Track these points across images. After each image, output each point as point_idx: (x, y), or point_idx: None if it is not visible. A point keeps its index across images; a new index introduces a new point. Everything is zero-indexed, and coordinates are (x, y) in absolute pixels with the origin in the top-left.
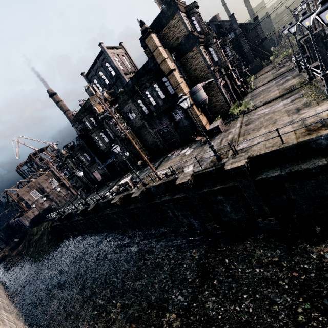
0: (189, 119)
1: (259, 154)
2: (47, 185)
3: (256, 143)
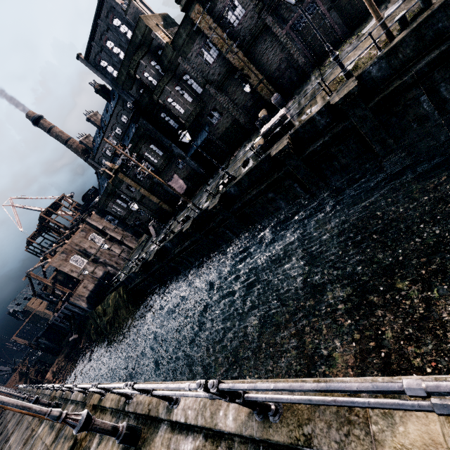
0: None
1: None
2: (89, 245)
3: None
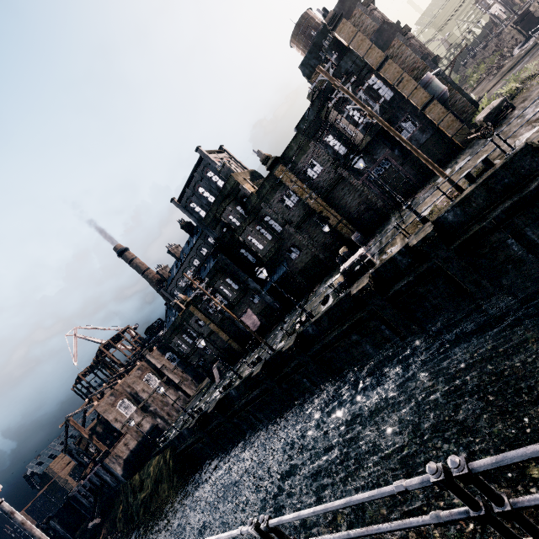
0: (429, 129)
1: None
2: (142, 387)
3: None
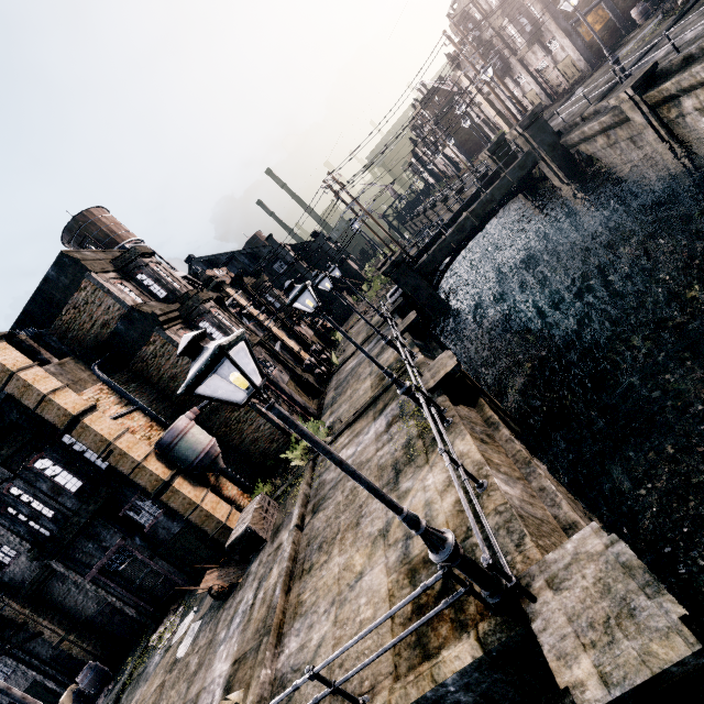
0: (181, 515)
1: None
2: None
3: None
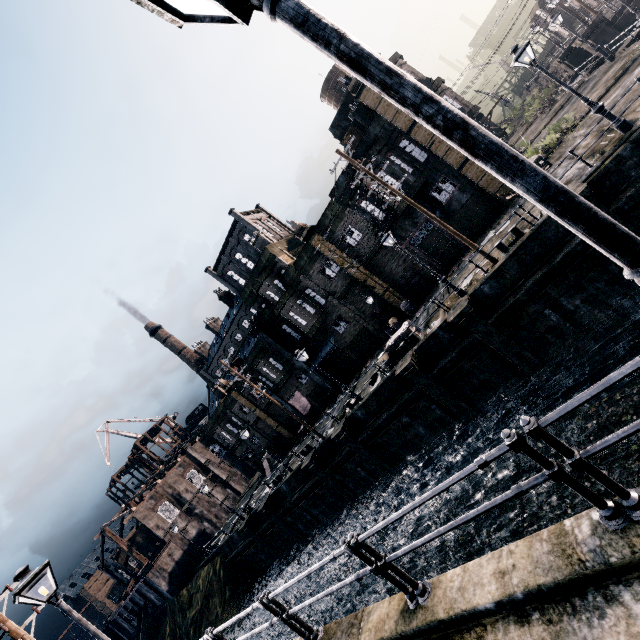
0: (469, 188)
1: None
2: (185, 487)
3: None
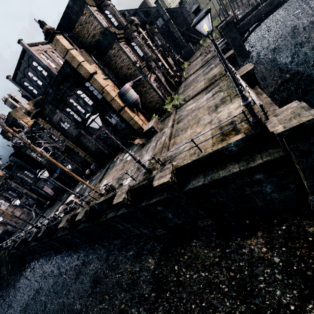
0: (125, 121)
1: (183, 165)
2: None
3: (178, 154)
